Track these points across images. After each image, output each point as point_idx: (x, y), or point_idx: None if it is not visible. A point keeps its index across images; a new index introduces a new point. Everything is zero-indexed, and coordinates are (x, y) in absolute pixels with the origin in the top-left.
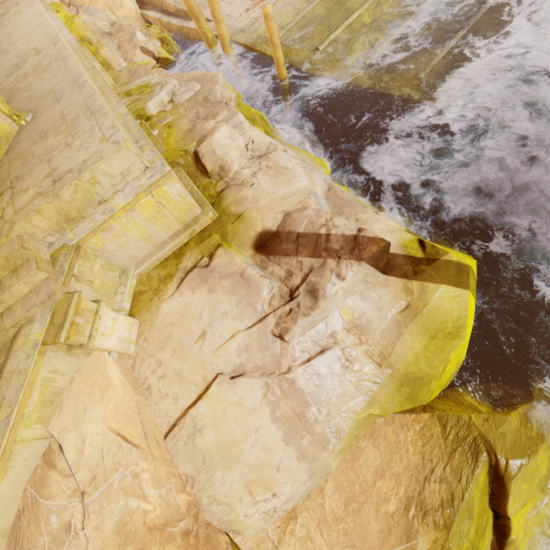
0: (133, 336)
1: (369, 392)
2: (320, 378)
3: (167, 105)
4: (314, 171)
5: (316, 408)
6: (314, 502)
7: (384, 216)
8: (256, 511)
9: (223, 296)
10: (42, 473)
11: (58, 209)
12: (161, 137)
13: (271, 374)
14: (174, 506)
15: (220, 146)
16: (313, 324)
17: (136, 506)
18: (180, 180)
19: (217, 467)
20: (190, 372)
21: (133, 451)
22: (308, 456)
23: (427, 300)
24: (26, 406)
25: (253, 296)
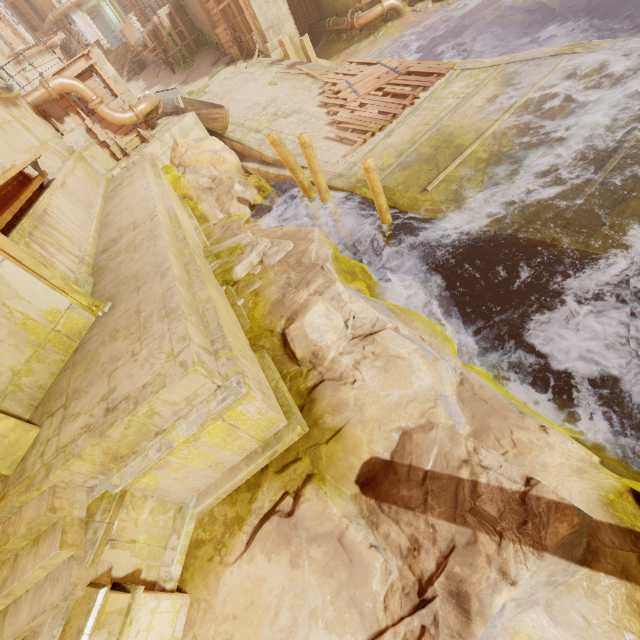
0: (178, 629)
1: None
2: None
3: (256, 267)
4: (439, 359)
5: None
6: None
7: (558, 436)
8: None
9: (311, 576)
10: None
11: (104, 449)
12: (246, 306)
13: None
14: None
15: (313, 328)
16: None
17: None
18: (262, 372)
19: None
20: None
21: None
22: None
23: None
24: None
25: (359, 584)
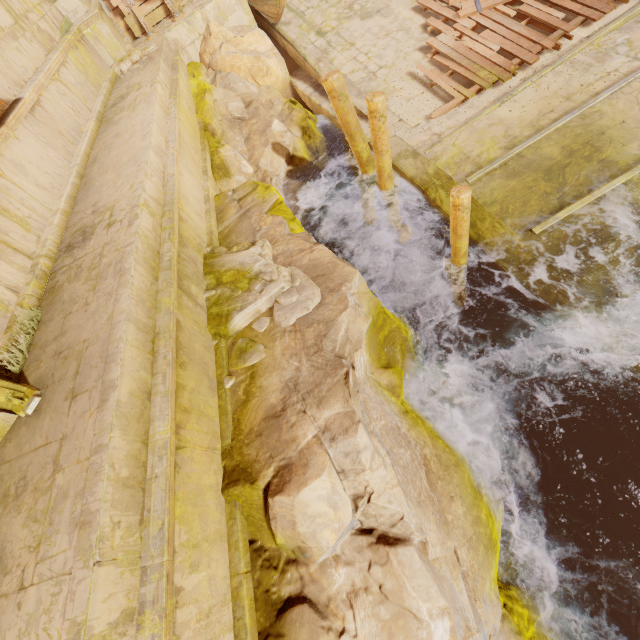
0: None
1: None
2: None
3: (263, 319)
4: (472, 632)
5: None
6: None
7: None
8: None
9: None
10: None
11: None
12: (235, 393)
13: None
14: None
15: (306, 516)
16: None
17: None
18: (225, 554)
19: None
20: None
21: None
22: None
23: None
24: None
25: None
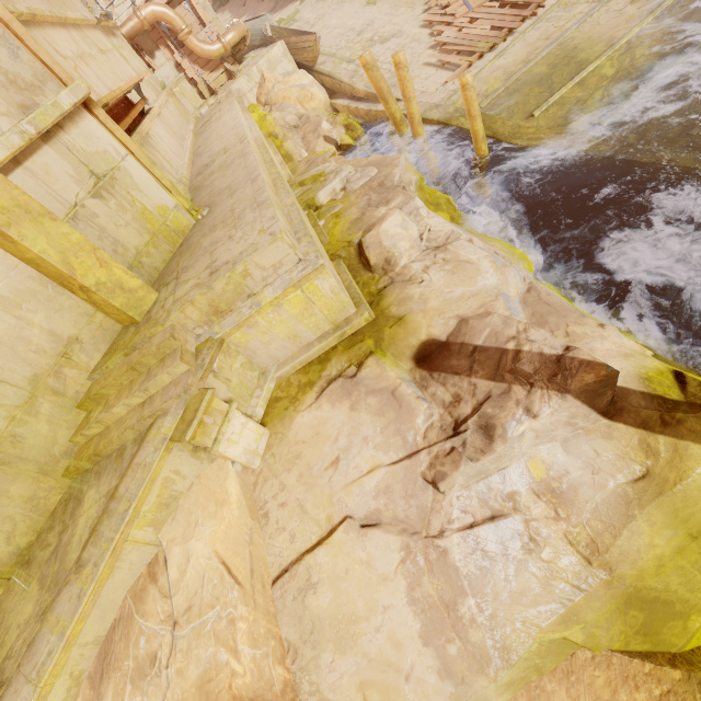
0: (261, 448)
1: (566, 600)
2: (485, 557)
3: (338, 193)
4: (509, 266)
5: (475, 602)
6: None
7: (614, 331)
8: None
9: (366, 416)
10: (144, 584)
11: (209, 300)
12: (326, 227)
13: (414, 533)
14: (267, 679)
15: (388, 236)
16: (483, 474)
17: (225, 661)
18: (337, 275)
19: (327, 645)
20: (314, 506)
21: (235, 589)
22: (454, 674)
23: (685, 470)
24: (143, 504)
25: (405, 421)
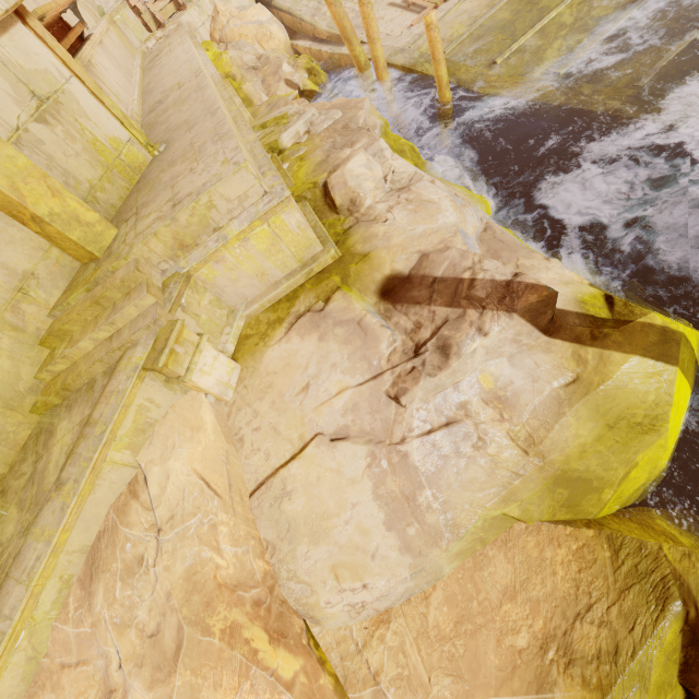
0: (233, 381)
1: (507, 484)
2: (441, 456)
3: (302, 136)
4: (467, 206)
5: (431, 492)
6: (414, 609)
7: (558, 263)
8: (340, 601)
9: (334, 345)
10: (125, 500)
11: (174, 233)
12: (291, 170)
13: (379, 442)
14: (248, 570)
15: (353, 176)
16: (440, 388)
17: (209, 557)
18: (303, 215)
19: (302, 540)
20: (287, 428)
21: (215, 499)
22: (412, 549)
23: (607, 374)
24: (119, 428)
25: (370, 348)
